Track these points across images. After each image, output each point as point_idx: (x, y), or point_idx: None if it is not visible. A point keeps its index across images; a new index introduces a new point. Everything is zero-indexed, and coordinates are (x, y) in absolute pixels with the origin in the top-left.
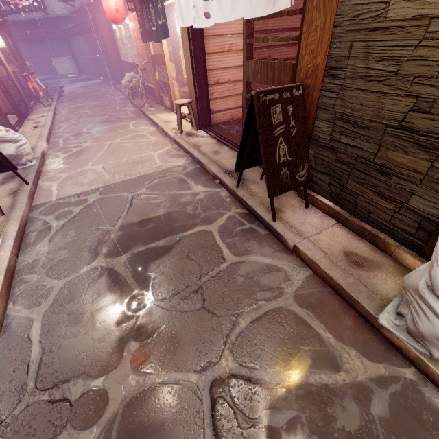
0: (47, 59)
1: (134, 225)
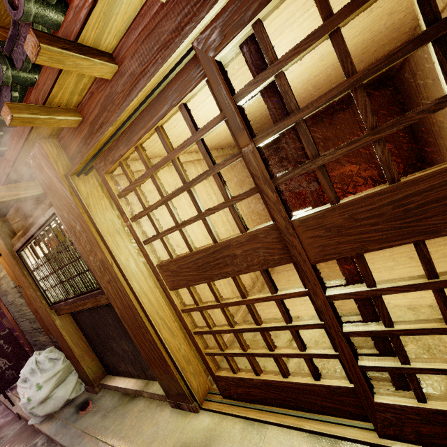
0: None
1: None
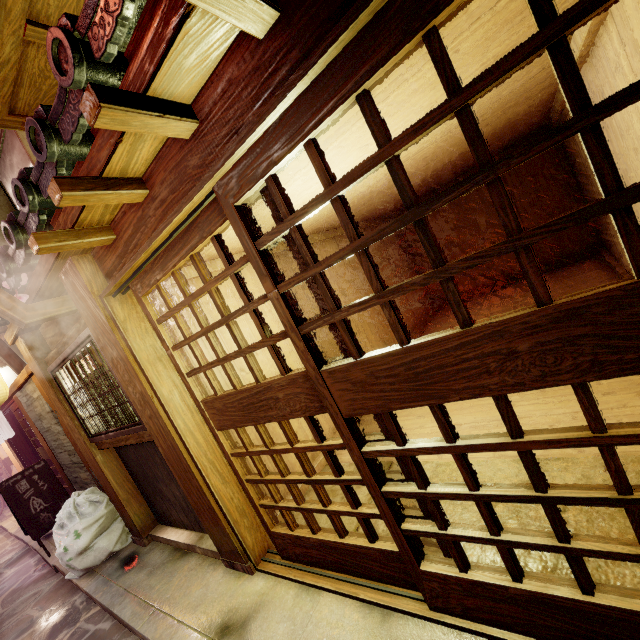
0: None
1: None
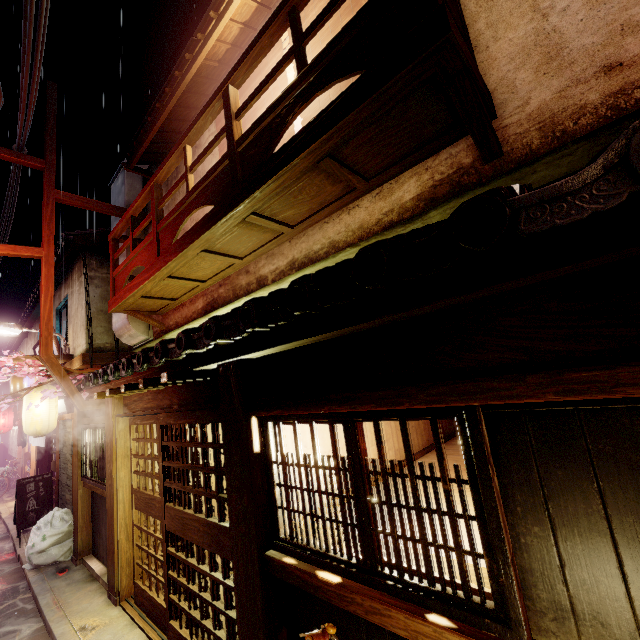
0: None
1: None
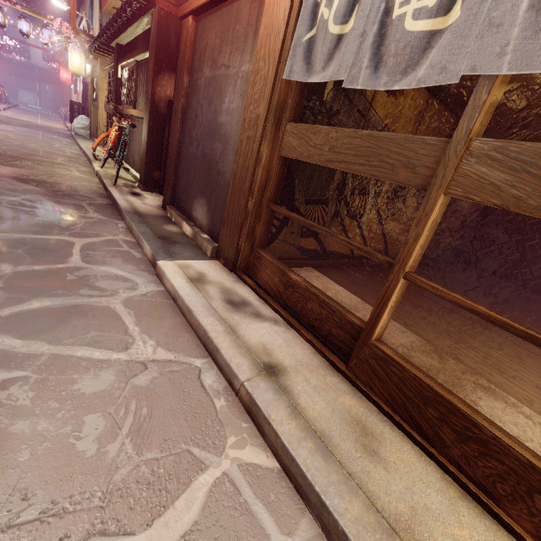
0: (14, 87)
1: (31, 124)
